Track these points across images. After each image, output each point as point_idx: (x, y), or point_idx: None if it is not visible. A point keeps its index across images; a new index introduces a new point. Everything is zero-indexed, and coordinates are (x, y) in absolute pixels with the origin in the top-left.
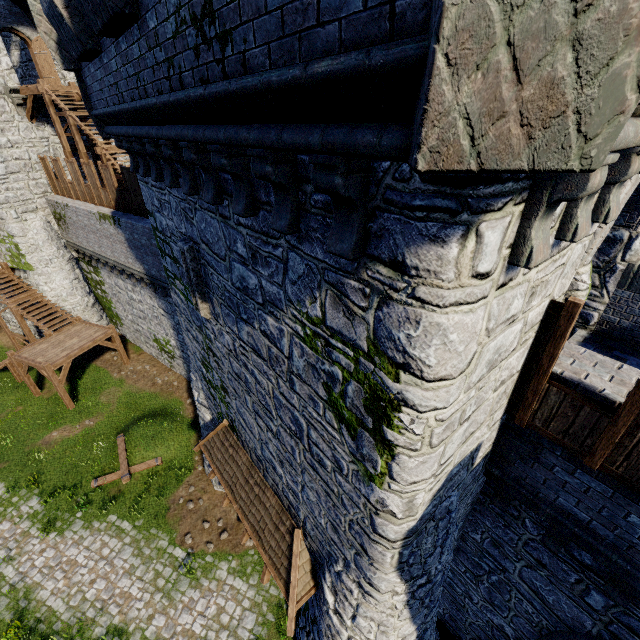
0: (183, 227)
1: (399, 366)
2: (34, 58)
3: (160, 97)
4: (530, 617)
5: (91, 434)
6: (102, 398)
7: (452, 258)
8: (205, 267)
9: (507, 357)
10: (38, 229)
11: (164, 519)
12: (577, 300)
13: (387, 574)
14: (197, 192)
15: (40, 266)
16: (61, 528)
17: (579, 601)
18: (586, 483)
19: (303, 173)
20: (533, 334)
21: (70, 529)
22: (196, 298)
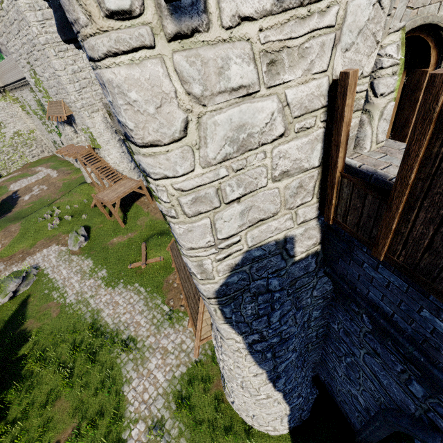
0: None
1: (126, 137)
2: None
3: None
4: (373, 393)
5: (131, 241)
6: (138, 222)
7: None
8: None
9: (273, 142)
10: (100, 122)
11: (161, 289)
12: (349, 69)
13: (220, 324)
14: None
15: (104, 145)
16: (114, 286)
17: (404, 388)
18: (387, 278)
19: None
20: (319, 123)
21: (117, 287)
22: None
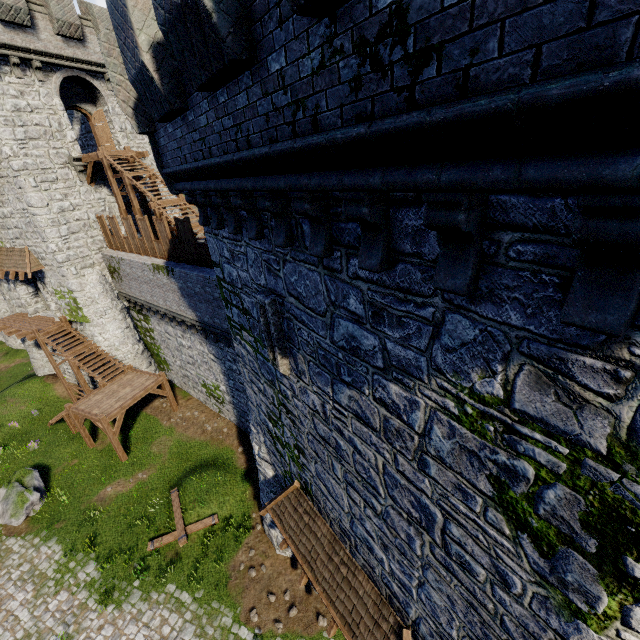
0: (262, 279)
1: None
2: (93, 130)
3: (275, 145)
4: None
5: (144, 488)
6: (153, 448)
7: None
8: (290, 321)
9: None
10: (94, 283)
11: (225, 590)
12: None
13: None
14: (292, 243)
15: (95, 318)
16: (119, 600)
17: None
18: None
19: (498, 217)
20: None
21: (128, 601)
22: (275, 353)
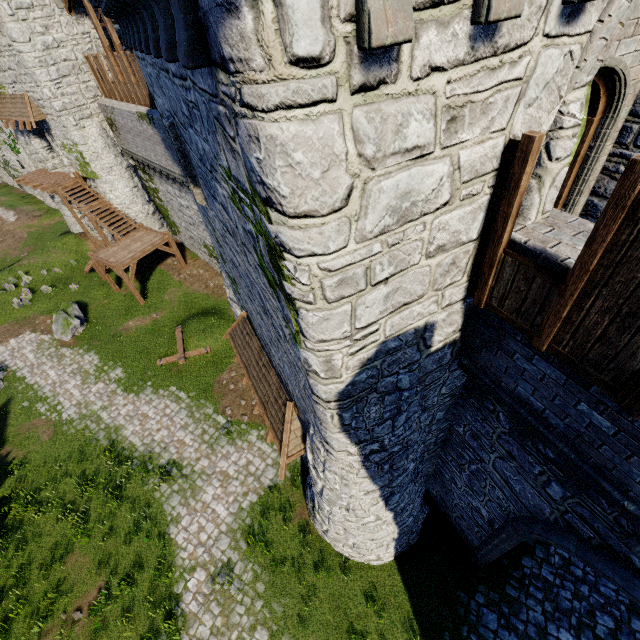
0: (164, 102)
1: (265, 202)
2: None
3: None
4: (500, 502)
5: (158, 325)
6: (165, 297)
7: (251, 33)
8: (185, 145)
9: (435, 212)
10: (95, 136)
11: (211, 394)
12: (534, 133)
13: (333, 433)
14: None
15: (103, 174)
16: (137, 391)
17: (541, 491)
18: (542, 370)
19: None
20: (486, 189)
21: (143, 393)
22: (189, 183)
